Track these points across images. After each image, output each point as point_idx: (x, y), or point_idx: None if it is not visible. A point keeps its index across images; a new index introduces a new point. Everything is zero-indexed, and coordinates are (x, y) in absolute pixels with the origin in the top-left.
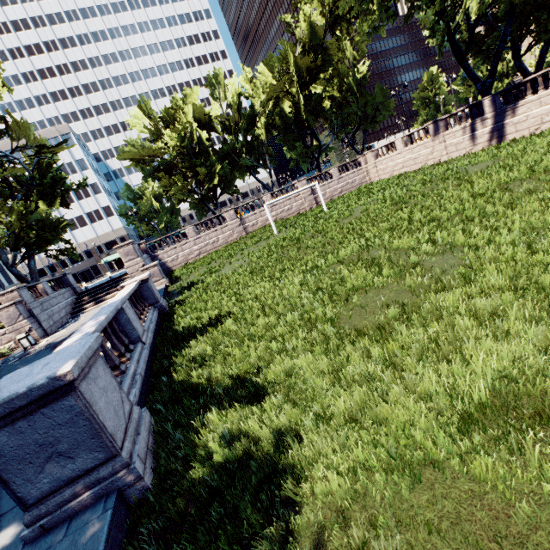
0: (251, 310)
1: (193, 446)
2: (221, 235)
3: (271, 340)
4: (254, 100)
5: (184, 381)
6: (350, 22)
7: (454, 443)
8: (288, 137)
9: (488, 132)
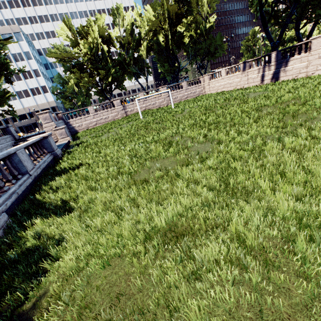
0: (98, 163)
1: (22, 236)
2: (110, 114)
3: (95, 181)
4: (141, 30)
5: (40, 199)
6: None
7: (136, 247)
8: (160, 58)
9: (271, 74)
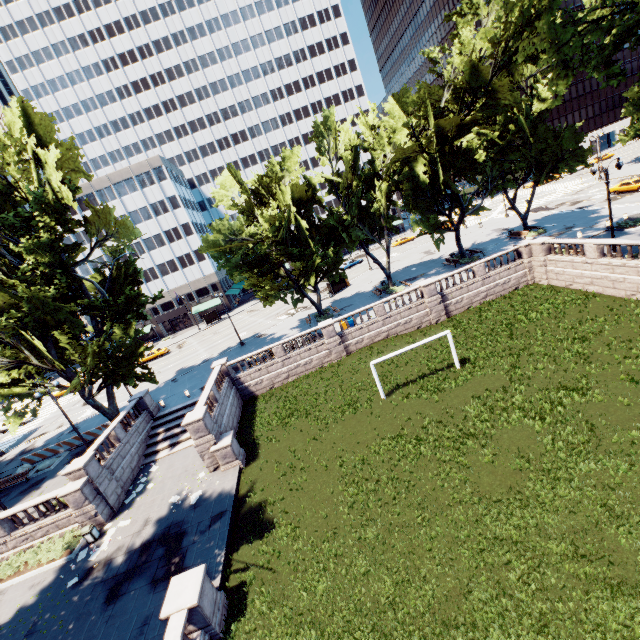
0: None
1: None
2: (315, 354)
3: None
4: (375, 155)
5: None
6: (536, 59)
7: None
8: (417, 203)
9: None
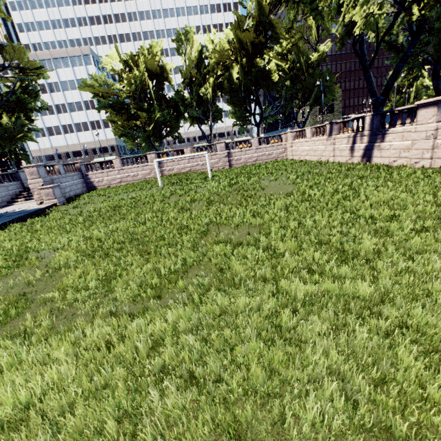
0: None
1: None
2: (141, 171)
3: None
4: (212, 61)
5: None
6: None
7: None
8: (233, 100)
9: (362, 149)
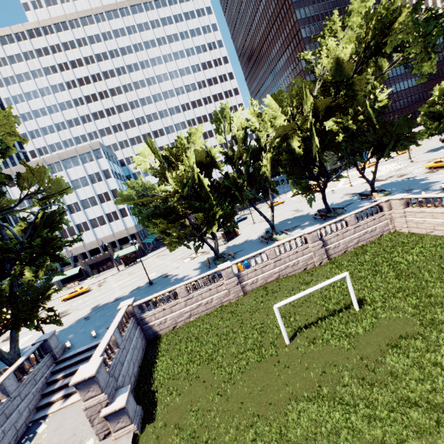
0: None
1: None
2: (215, 294)
3: None
4: (260, 134)
5: None
6: (389, 57)
7: None
8: (293, 170)
9: None
